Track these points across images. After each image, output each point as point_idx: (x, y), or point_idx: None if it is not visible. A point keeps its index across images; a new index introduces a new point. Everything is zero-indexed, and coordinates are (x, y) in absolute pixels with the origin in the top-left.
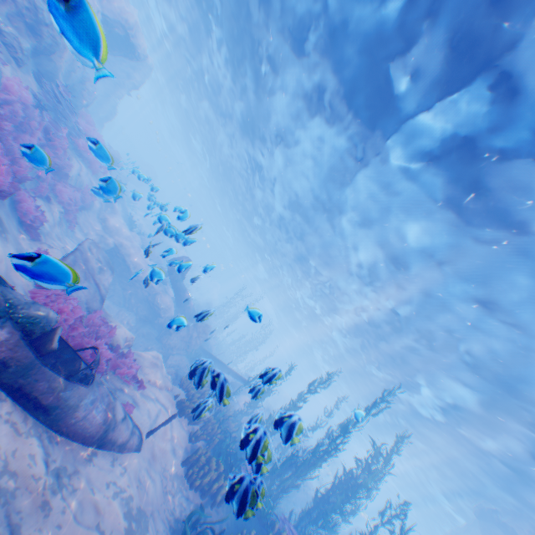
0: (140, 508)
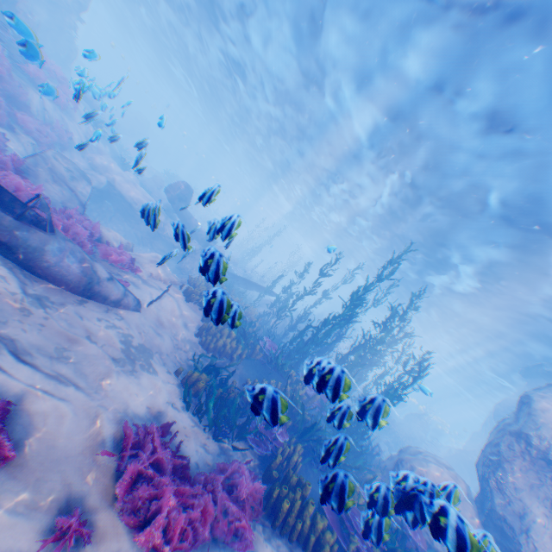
0: (140, 343)
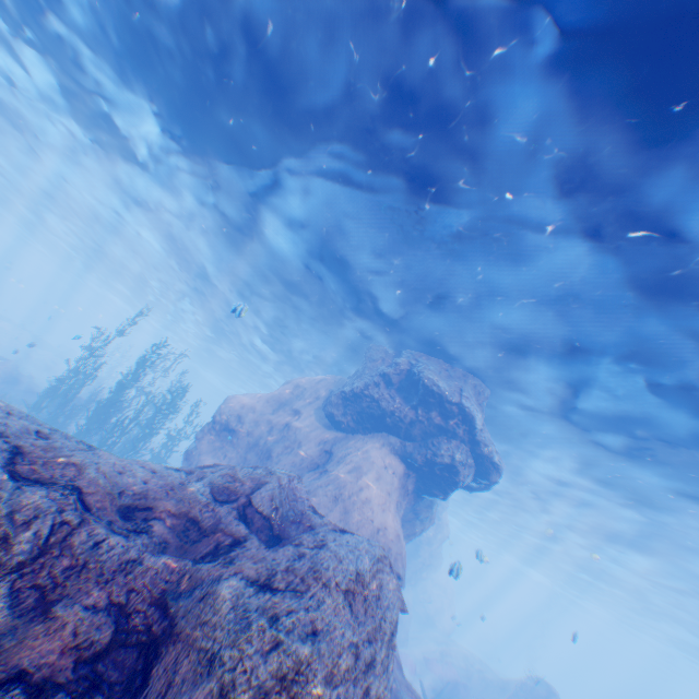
0: None
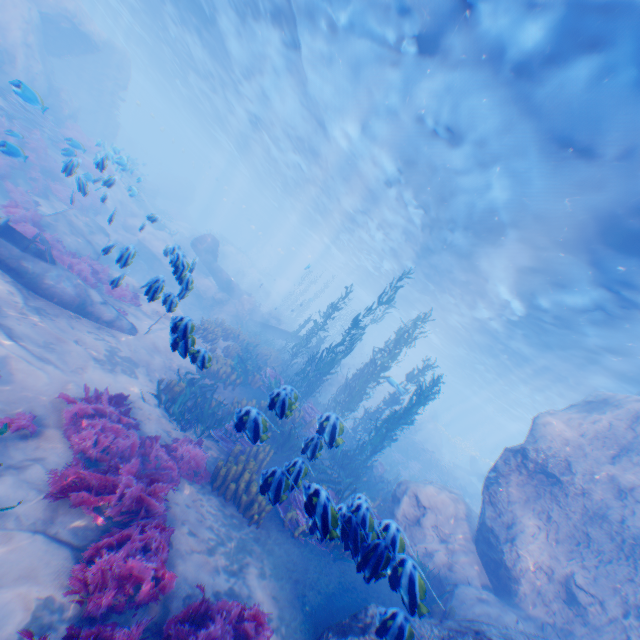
0: (127, 355)
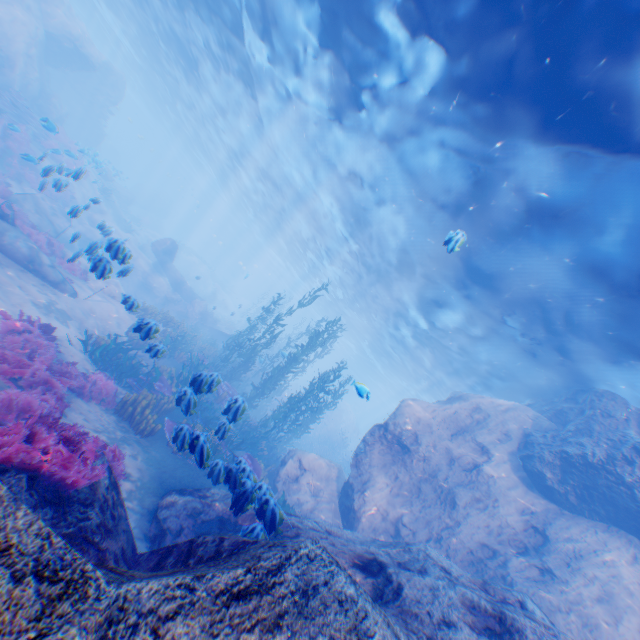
0: (65, 311)
